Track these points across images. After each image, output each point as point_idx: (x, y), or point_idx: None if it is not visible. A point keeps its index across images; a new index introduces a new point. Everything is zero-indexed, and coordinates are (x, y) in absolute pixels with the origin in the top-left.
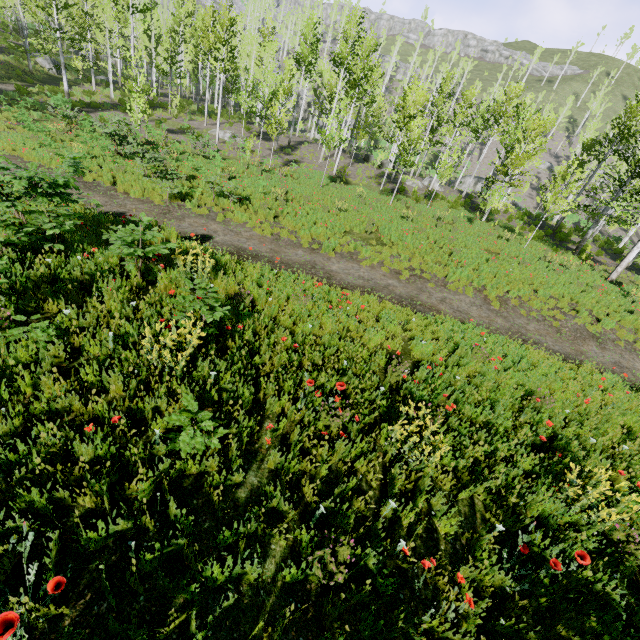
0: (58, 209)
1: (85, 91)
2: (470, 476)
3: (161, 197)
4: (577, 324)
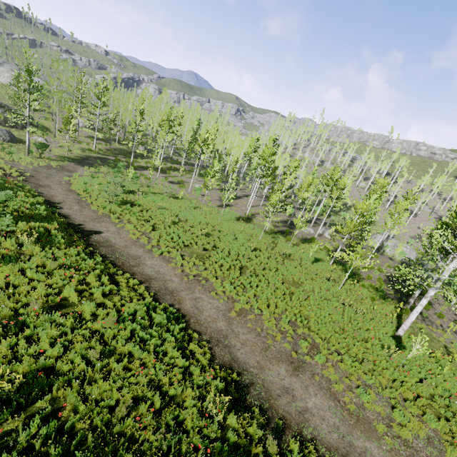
0: (23, 208)
1: (147, 161)
2: None
3: (105, 211)
4: (284, 347)
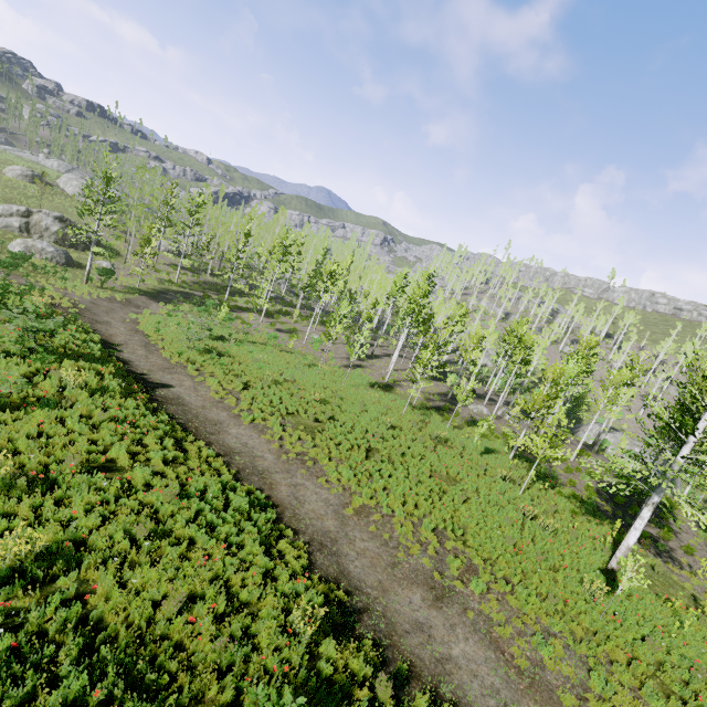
0: (72, 345)
1: (247, 300)
2: (1, 519)
3: (180, 360)
4: (422, 564)
